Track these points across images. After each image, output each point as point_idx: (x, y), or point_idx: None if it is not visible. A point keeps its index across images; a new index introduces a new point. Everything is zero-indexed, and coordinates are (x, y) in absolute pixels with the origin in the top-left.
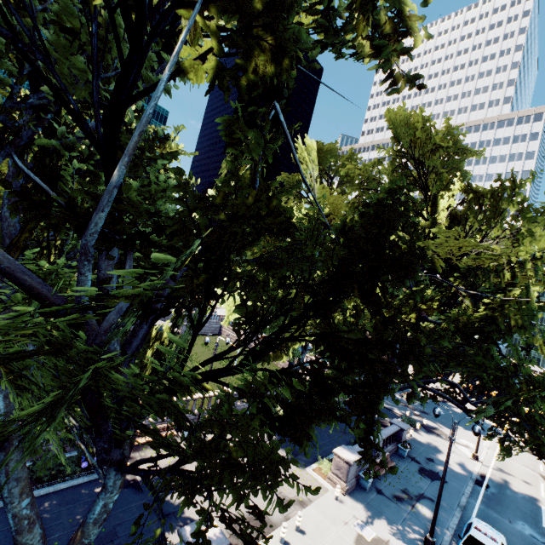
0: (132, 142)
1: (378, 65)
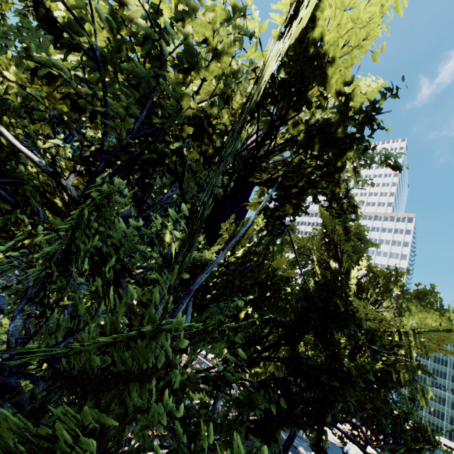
0: (230, 244)
1: (340, 223)
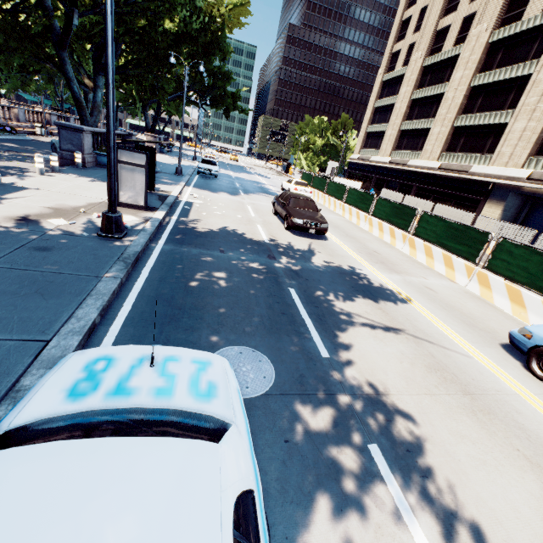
0: None
1: None
